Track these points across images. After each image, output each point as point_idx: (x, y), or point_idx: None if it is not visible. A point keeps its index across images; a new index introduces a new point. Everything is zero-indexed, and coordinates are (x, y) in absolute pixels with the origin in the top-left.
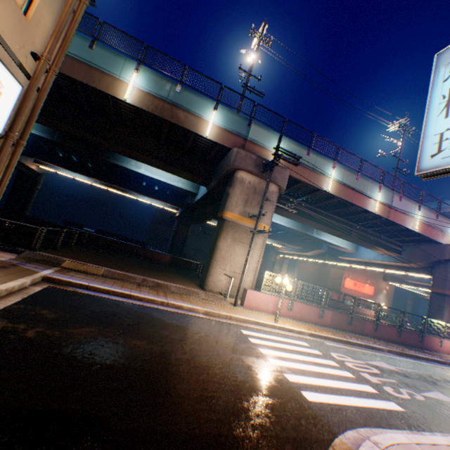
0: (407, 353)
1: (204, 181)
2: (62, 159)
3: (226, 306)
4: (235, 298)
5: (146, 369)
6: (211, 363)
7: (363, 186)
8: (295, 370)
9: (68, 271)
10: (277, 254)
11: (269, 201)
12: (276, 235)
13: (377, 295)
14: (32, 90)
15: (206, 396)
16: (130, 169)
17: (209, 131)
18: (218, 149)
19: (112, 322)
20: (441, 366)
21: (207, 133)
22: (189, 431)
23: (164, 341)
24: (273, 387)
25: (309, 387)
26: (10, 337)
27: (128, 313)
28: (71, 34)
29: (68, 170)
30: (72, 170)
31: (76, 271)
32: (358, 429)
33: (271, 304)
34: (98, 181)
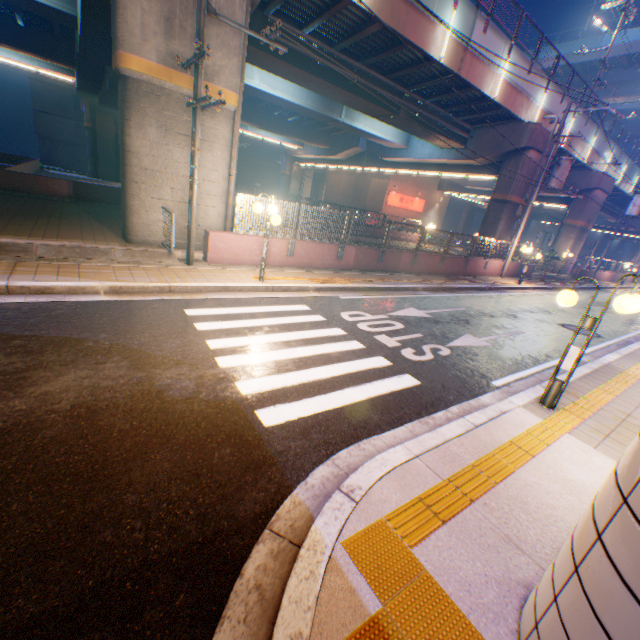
0: (446, 287)
1: None
2: None
3: (171, 268)
4: (187, 252)
5: None
6: (57, 417)
7: None
8: (264, 367)
9: None
10: (293, 163)
11: (218, 18)
12: (286, 126)
13: (428, 213)
14: None
15: None
16: None
17: None
18: None
19: None
20: (479, 295)
21: None
22: None
23: None
24: (197, 424)
25: (276, 398)
26: None
27: None
28: None
29: None
30: None
31: None
32: (338, 456)
33: (259, 251)
34: None
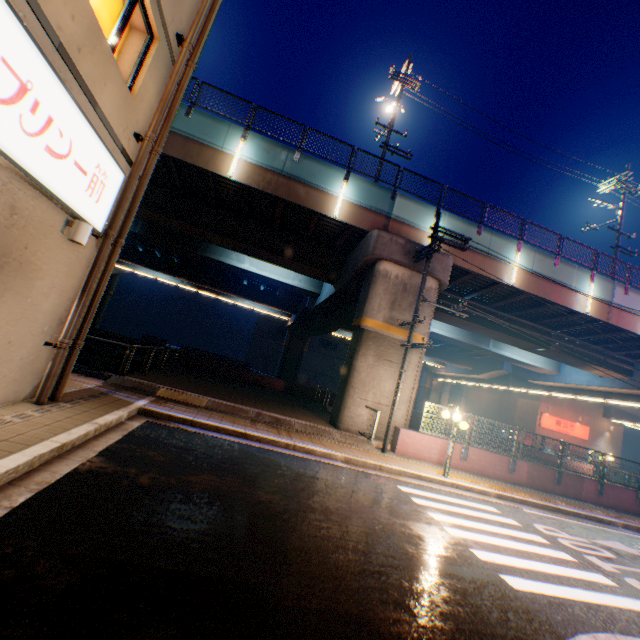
0: None
1: (330, 277)
2: (142, 254)
3: (372, 451)
4: (383, 440)
5: (288, 531)
6: (369, 529)
7: (564, 275)
8: (486, 545)
9: (165, 402)
10: (433, 377)
11: (427, 302)
12: (432, 349)
13: (596, 440)
14: (135, 178)
15: (371, 570)
16: (230, 265)
17: (338, 209)
18: (350, 233)
19: (232, 469)
20: None
21: (335, 212)
22: (361, 613)
23: (302, 496)
24: (458, 565)
25: (510, 570)
26: (124, 482)
27: (248, 458)
28: (176, 106)
29: (149, 269)
30: (154, 268)
31: (174, 401)
32: (595, 633)
33: (436, 449)
34: (185, 281)
